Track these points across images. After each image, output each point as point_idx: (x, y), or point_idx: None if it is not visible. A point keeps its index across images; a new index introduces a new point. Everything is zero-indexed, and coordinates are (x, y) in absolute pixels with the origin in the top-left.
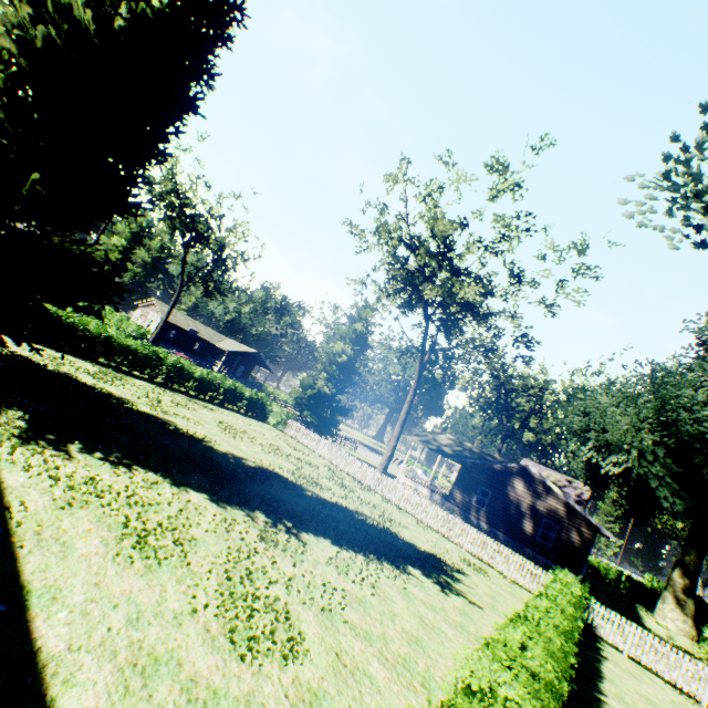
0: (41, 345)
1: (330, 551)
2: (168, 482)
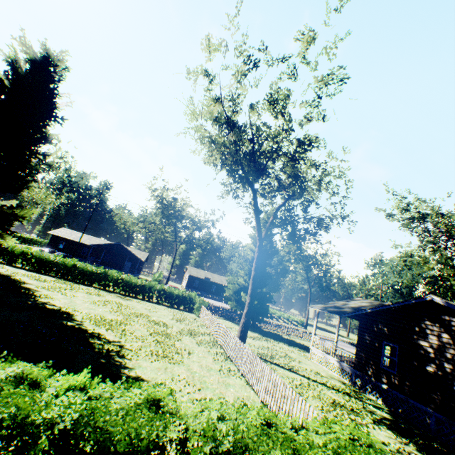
0: (35, 272)
1: None
2: None
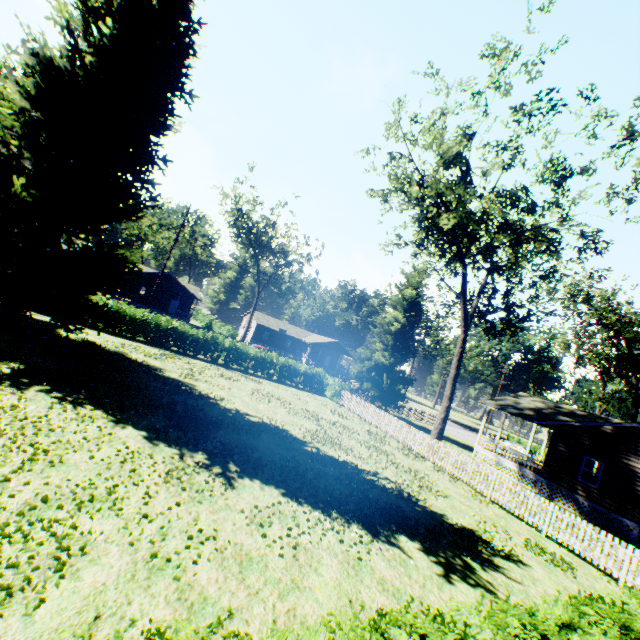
0: (122, 338)
1: (267, 500)
2: (109, 419)
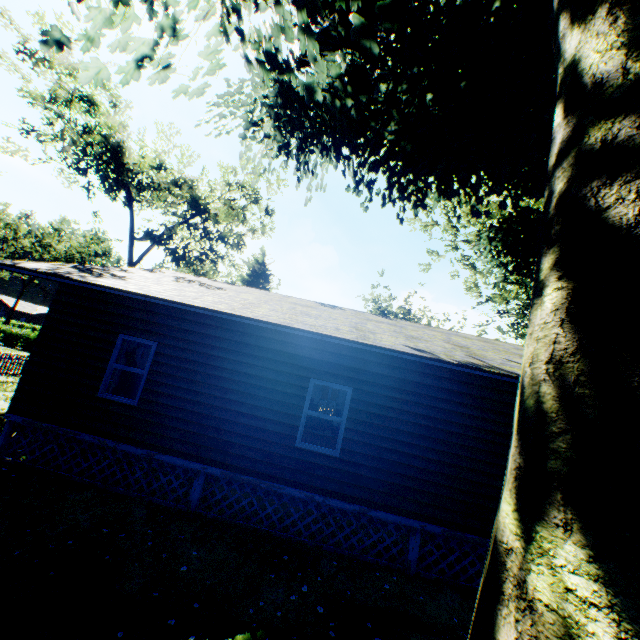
0: None
1: None
2: None
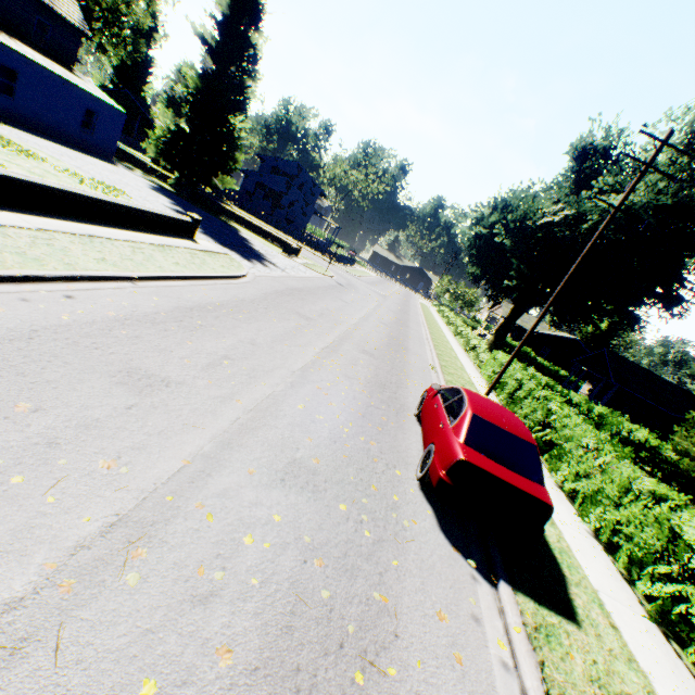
0: None
1: None
2: None
